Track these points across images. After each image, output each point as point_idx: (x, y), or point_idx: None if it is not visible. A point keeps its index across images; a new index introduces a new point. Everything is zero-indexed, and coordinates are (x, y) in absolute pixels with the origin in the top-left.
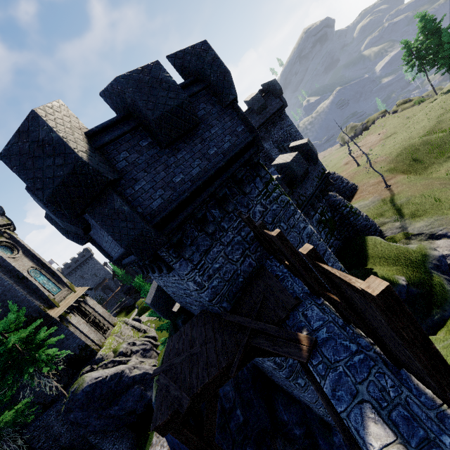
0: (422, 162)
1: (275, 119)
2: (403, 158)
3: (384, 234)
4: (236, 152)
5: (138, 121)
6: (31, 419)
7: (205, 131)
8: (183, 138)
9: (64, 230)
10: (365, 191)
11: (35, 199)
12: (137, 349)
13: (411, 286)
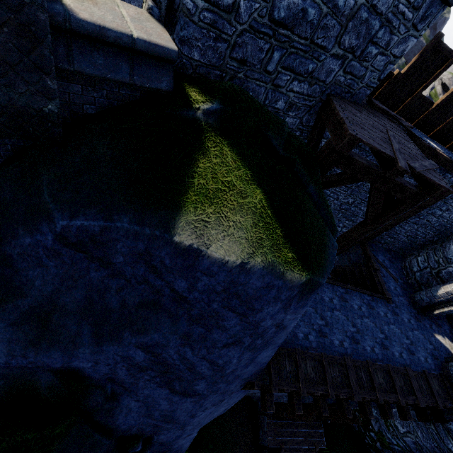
0: None
1: None
2: None
3: None
4: None
5: None
6: None
7: None
8: None
9: None
10: None
11: None
12: None
13: None
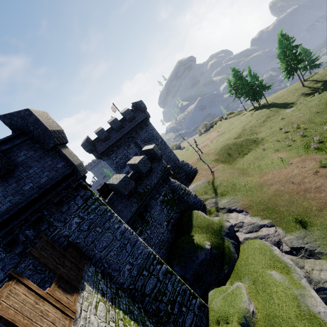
0: (232, 156)
1: (142, 125)
2: (223, 152)
3: (206, 207)
4: (52, 184)
5: None
6: None
7: (23, 172)
8: None
9: None
10: (201, 174)
11: None
12: None
13: (213, 249)
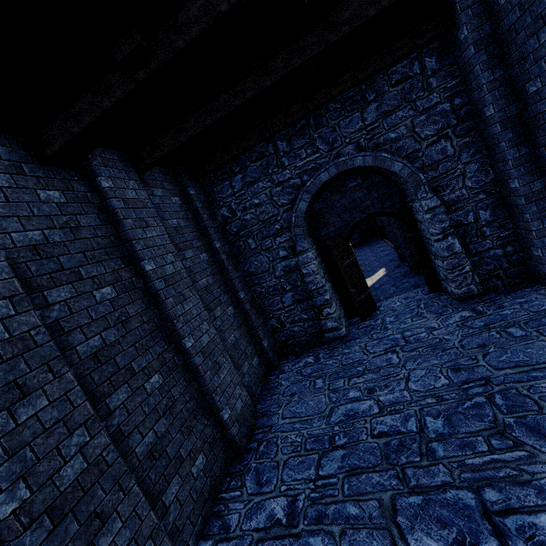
0: None
1: None
2: None
3: None
4: None
5: None
6: None
7: None
8: None
9: None
10: None
11: None
12: None
13: None
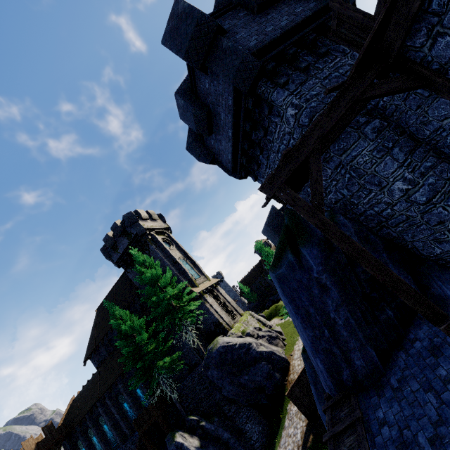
0: None
1: None
2: None
3: None
4: (323, 6)
5: (237, 3)
6: (180, 367)
7: (291, 0)
8: (271, 7)
9: (197, 154)
10: None
11: (179, 101)
12: (263, 335)
13: None
